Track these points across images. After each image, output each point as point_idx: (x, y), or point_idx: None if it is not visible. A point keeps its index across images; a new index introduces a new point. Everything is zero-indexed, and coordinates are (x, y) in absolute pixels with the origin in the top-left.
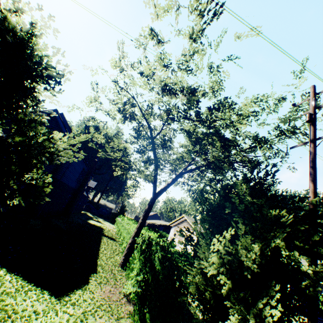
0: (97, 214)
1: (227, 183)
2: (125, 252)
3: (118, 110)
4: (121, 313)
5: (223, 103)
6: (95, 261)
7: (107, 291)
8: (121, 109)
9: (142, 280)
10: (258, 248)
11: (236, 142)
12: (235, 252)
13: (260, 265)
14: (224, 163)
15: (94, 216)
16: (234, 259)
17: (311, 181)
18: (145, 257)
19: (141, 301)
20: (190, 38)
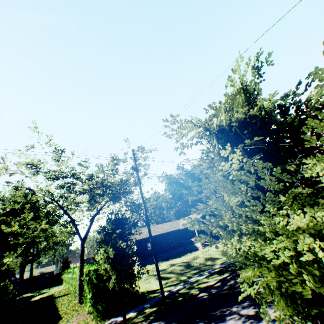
0: (37, 288)
1: (105, 224)
2: (79, 292)
3: (22, 203)
4: (88, 321)
5: (93, 176)
6: (58, 314)
7: (75, 320)
8: (24, 200)
9: (91, 295)
10: (112, 249)
11: (114, 186)
12: (108, 254)
13: (116, 253)
14: (119, 193)
15: (35, 292)
16: (106, 257)
17: (142, 200)
18: (89, 283)
19: (94, 304)
20: (55, 161)
